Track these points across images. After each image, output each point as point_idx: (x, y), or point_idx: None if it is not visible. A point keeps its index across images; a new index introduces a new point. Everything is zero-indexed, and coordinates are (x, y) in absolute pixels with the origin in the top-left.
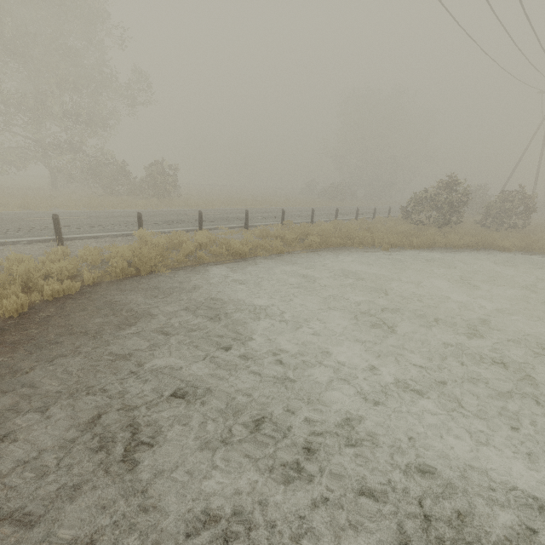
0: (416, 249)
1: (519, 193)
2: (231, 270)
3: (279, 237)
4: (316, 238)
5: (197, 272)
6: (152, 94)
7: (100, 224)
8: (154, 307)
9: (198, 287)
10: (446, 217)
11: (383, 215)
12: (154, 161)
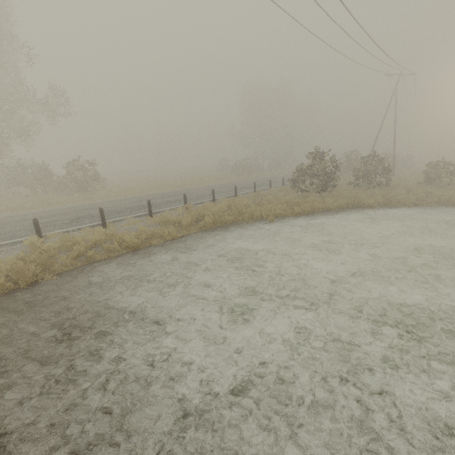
0: (298, 216)
1: (379, 157)
2: (119, 266)
3: (177, 222)
4: (209, 218)
5: (83, 274)
6: (67, 102)
7: (3, 231)
8: (15, 329)
9: (76, 293)
10: (324, 183)
11: (279, 185)
12: (73, 160)
